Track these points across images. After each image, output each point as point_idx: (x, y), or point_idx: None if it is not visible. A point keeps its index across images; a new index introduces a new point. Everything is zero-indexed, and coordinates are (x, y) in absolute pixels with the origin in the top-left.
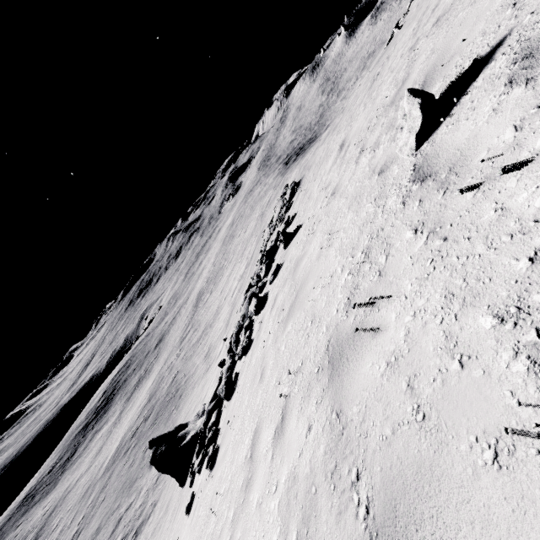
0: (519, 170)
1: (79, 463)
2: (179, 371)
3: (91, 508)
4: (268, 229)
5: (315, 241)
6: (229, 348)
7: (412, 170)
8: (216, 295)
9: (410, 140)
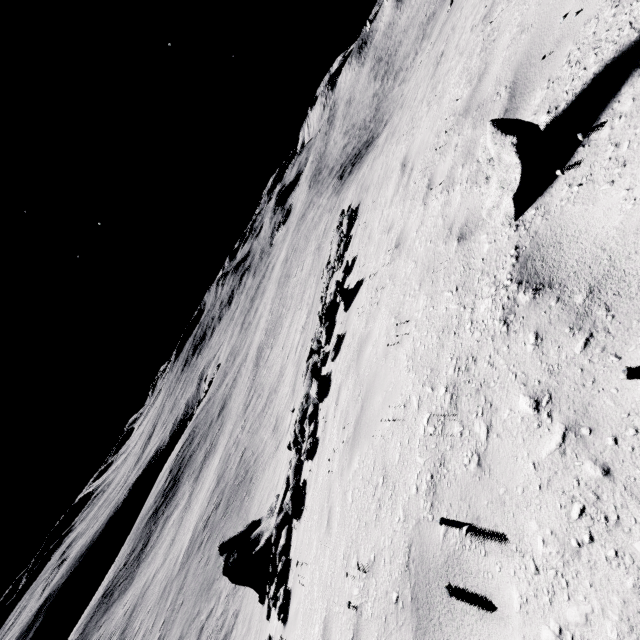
0: None
1: (154, 555)
2: (246, 448)
3: (171, 612)
4: (326, 273)
5: (379, 320)
6: (294, 438)
7: (513, 258)
8: (277, 352)
9: (504, 203)
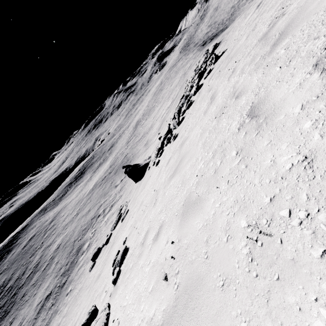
0: None
1: (69, 196)
2: (128, 153)
3: (83, 205)
4: (194, 72)
5: (242, 40)
6: (173, 117)
7: None
8: (150, 120)
9: None
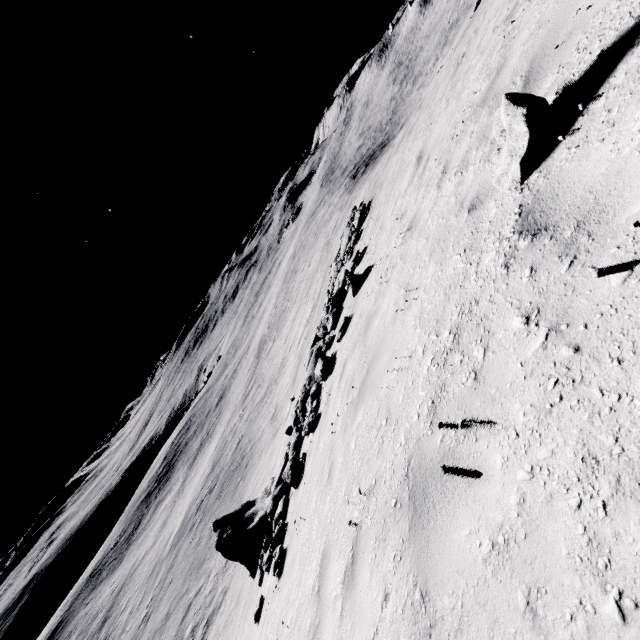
0: None
1: (144, 537)
2: (243, 435)
3: (159, 590)
4: (335, 265)
5: (389, 295)
6: (295, 417)
7: (517, 214)
8: (280, 344)
9: (512, 168)
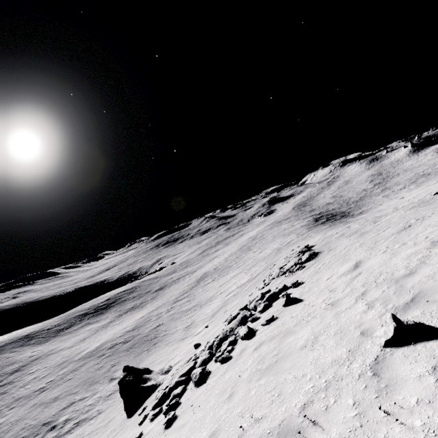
0: (403, 426)
1: (68, 338)
2: (163, 324)
3: (60, 378)
4: (278, 272)
5: (304, 331)
6: (211, 345)
7: (374, 358)
8: (216, 285)
9: (382, 339)
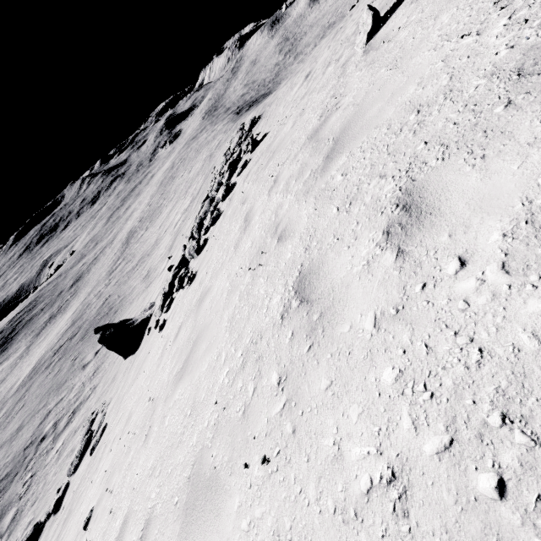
0: (404, 29)
1: None
2: (111, 295)
3: (5, 418)
4: (225, 157)
5: (287, 125)
6: (191, 235)
7: (362, 54)
8: (154, 230)
9: (364, 38)
